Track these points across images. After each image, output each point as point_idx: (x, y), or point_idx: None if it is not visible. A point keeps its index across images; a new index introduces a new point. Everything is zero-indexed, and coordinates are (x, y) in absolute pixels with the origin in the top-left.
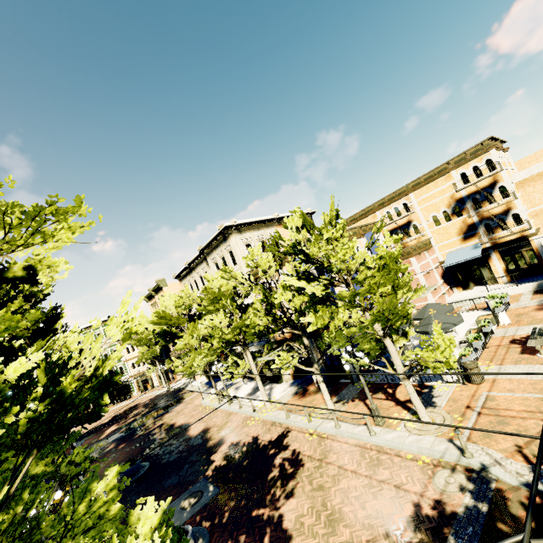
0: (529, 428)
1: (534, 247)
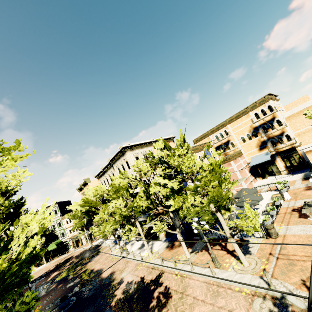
0: (308, 268)
1: (299, 153)
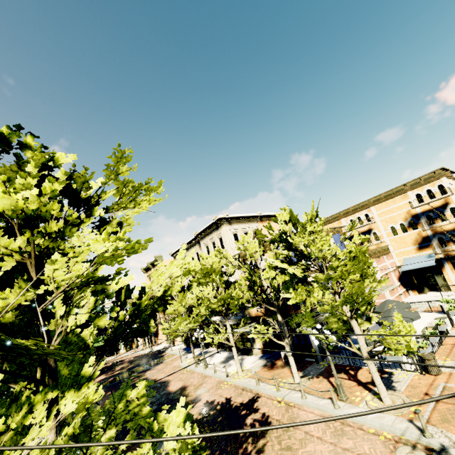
0: None
1: None
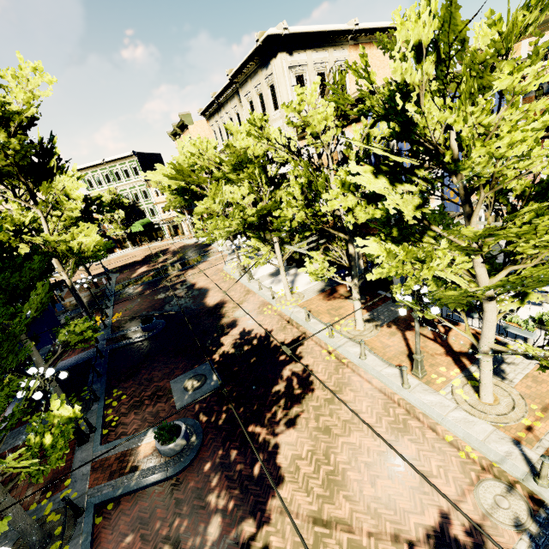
0: None
1: None
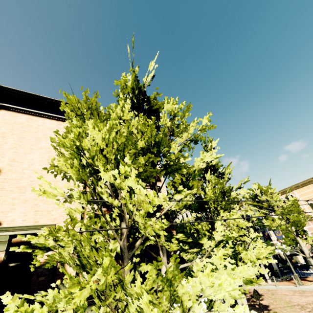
0: None
1: None
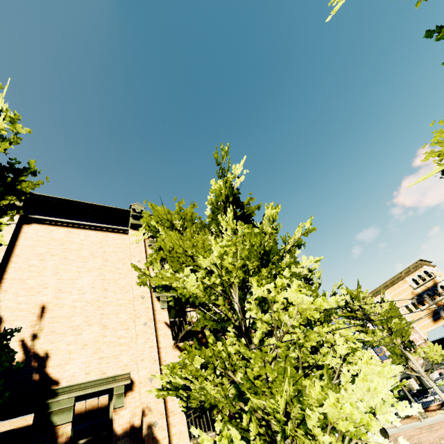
0: None
1: None
